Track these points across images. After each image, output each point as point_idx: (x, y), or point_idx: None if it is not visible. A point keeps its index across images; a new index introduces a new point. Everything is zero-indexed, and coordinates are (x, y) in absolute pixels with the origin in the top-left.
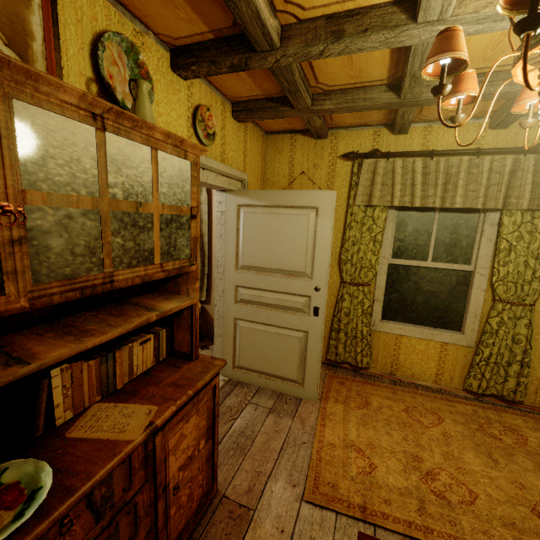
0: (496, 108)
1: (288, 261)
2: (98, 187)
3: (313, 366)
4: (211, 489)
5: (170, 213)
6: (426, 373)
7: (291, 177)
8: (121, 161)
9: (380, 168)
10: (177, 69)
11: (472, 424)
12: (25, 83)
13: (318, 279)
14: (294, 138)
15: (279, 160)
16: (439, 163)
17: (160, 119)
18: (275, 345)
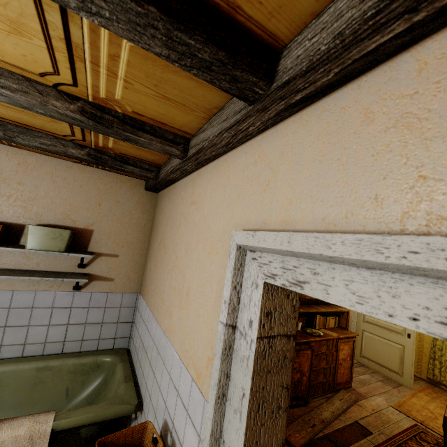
0: None
1: None
2: None
3: (408, 366)
4: (349, 382)
5: None
6: None
7: None
8: None
9: None
10: None
11: None
12: None
13: None
14: None
15: None
16: None
17: None
18: (385, 349)
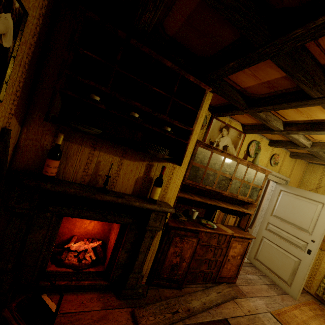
0: None
1: (299, 222)
2: (243, 177)
3: (299, 279)
4: (234, 279)
5: (254, 186)
6: None
7: (318, 185)
8: (249, 173)
9: None
10: (270, 145)
11: None
12: (240, 161)
13: (315, 236)
14: None
15: (313, 176)
16: None
17: (259, 158)
18: (280, 258)
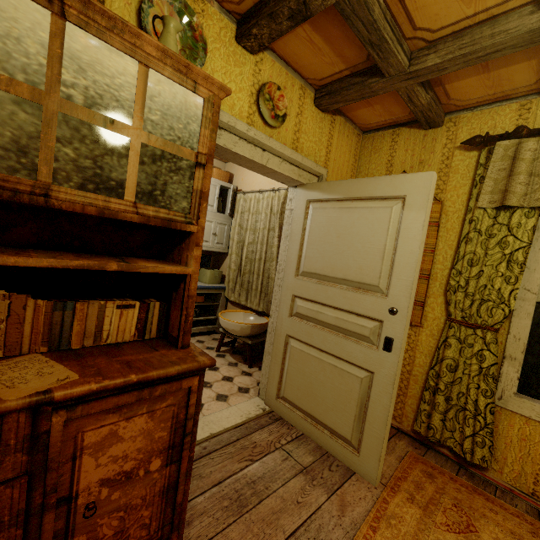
0: None
1: (357, 270)
2: (45, 80)
3: (376, 427)
4: None
5: (159, 148)
6: None
7: None
8: (88, 62)
9: (527, 151)
10: (241, 39)
11: None
12: None
13: (396, 297)
14: (397, 133)
15: (375, 161)
16: None
17: None
18: (328, 381)
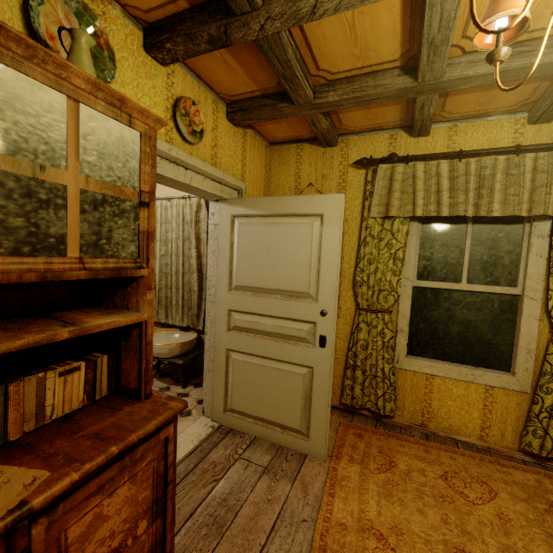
0: (536, 97)
1: (289, 280)
2: None
3: (320, 412)
4: None
5: (100, 192)
6: (468, 425)
7: (297, 190)
8: (4, 99)
9: (399, 173)
10: (151, 49)
11: (537, 502)
12: None
13: (324, 301)
14: (301, 148)
15: (284, 172)
16: (469, 164)
17: None
18: (274, 383)
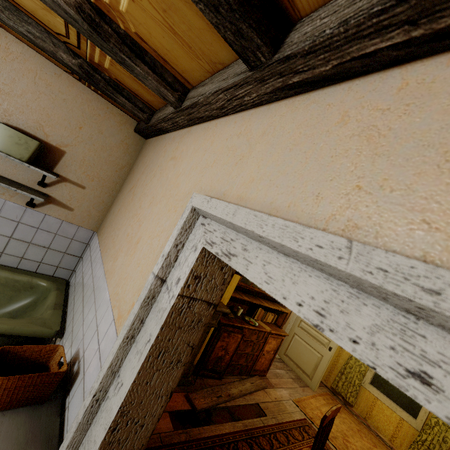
0: None
1: None
2: None
3: (319, 373)
4: (265, 372)
5: None
6: (386, 431)
7: None
8: None
9: None
10: None
11: None
12: None
13: None
14: None
15: None
16: None
17: None
18: (306, 354)
